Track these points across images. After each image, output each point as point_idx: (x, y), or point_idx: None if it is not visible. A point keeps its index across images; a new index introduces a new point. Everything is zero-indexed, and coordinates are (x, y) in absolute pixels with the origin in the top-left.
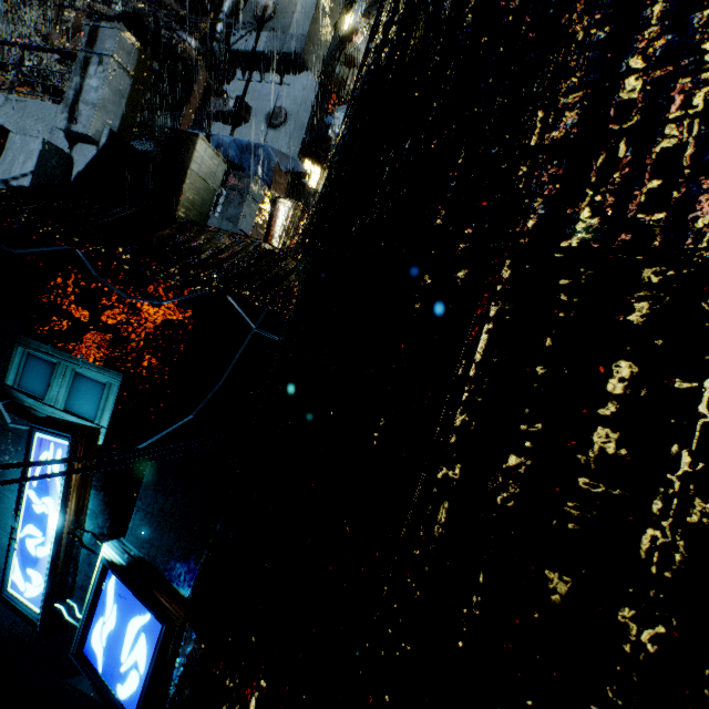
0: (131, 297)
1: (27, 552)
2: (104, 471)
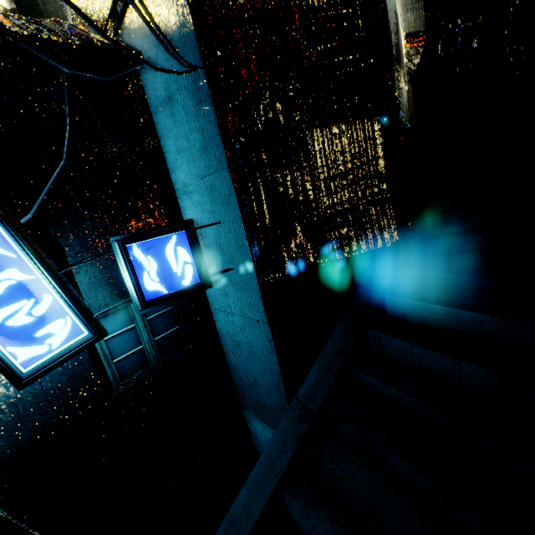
0: None
1: (19, 329)
2: None
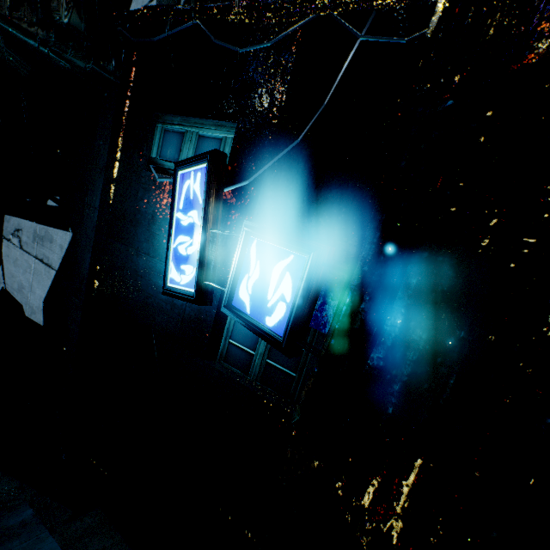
0: (243, 48)
1: (179, 255)
2: (225, 204)
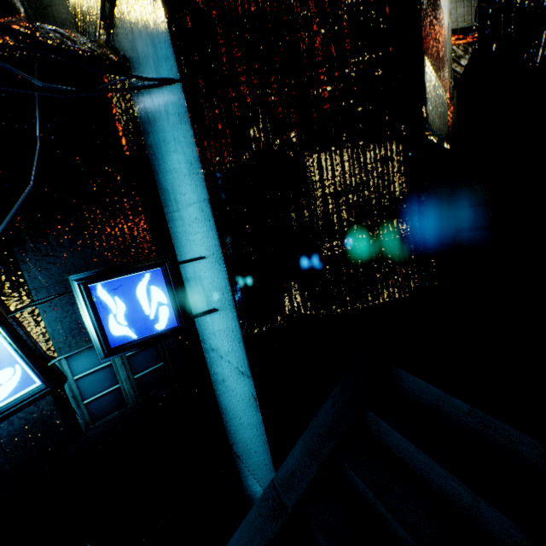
0: None
1: None
2: None
